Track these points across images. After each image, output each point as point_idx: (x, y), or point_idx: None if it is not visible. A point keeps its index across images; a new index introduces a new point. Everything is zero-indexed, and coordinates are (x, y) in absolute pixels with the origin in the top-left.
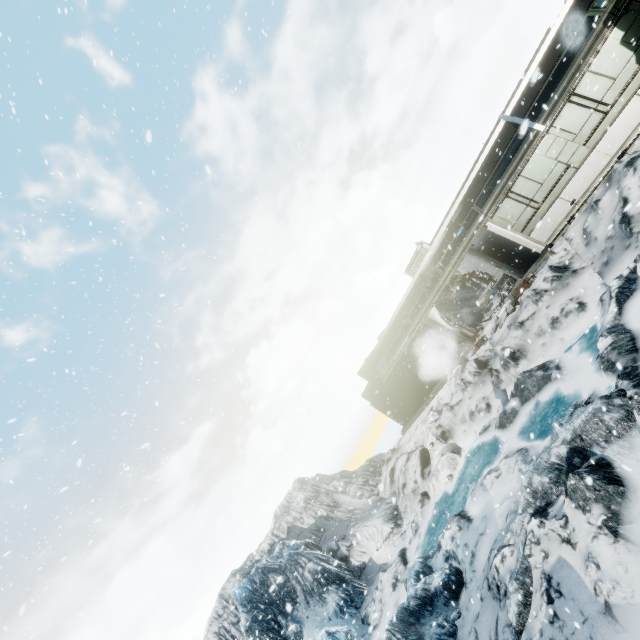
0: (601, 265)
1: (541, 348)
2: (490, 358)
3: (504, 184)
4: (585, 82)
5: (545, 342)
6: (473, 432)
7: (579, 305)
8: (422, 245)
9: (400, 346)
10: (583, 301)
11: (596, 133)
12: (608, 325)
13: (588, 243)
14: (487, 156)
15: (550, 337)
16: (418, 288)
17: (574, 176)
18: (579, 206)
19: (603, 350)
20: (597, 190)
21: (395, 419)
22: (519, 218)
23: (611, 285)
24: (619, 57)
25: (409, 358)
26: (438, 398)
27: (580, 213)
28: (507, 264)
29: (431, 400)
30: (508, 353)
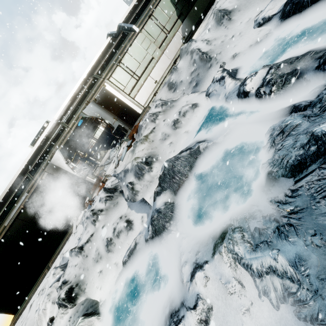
0: (192, 88)
1: (170, 147)
2: (118, 184)
3: (116, 59)
4: (157, 12)
5: (172, 141)
6: (114, 266)
7: (192, 104)
8: (48, 123)
9: (15, 207)
10: (193, 103)
11: (164, 44)
12: (238, 83)
13: (175, 89)
14: (101, 54)
15: (175, 136)
16: (42, 148)
17: (156, 65)
18: (159, 85)
19: (261, 81)
20: (166, 78)
21: (2, 310)
22: (127, 84)
23: (215, 77)
24: (170, 8)
25: (26, 217)
26: (62, 254)
27: (160, 89)
28: (121, 119)
29: (54, 261)
30: (141, 159)
